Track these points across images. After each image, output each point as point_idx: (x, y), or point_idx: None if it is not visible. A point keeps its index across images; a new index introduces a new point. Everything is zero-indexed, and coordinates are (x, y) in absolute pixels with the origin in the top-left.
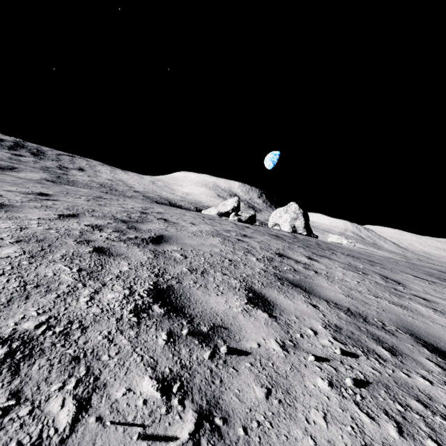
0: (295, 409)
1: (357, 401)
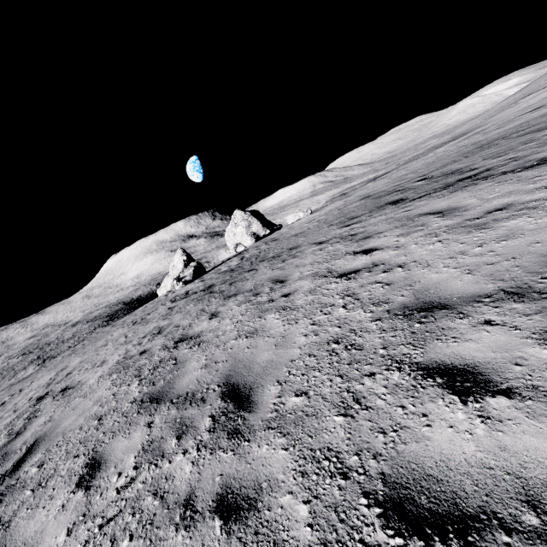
0: None
1: (95, 546)
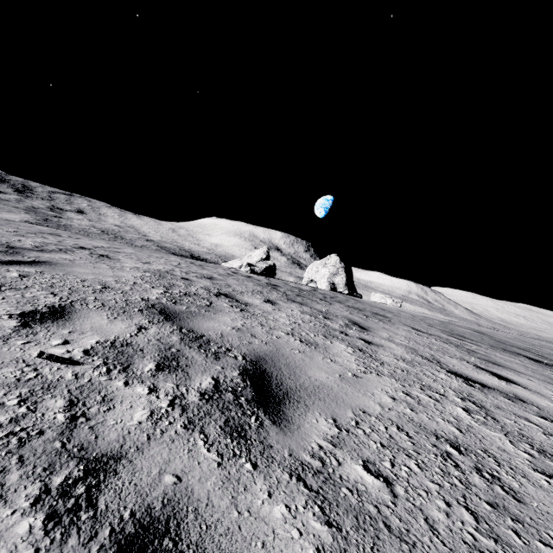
0: None
1: None
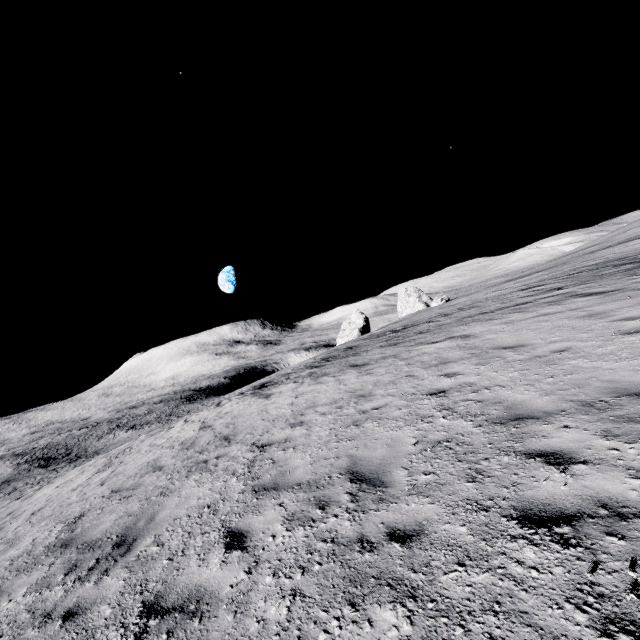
0: None
1: None
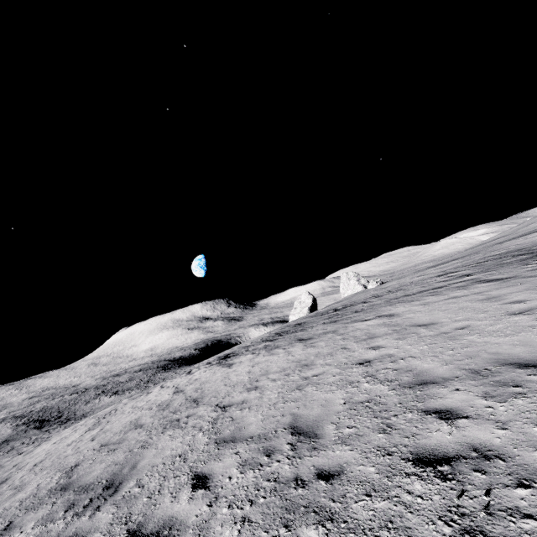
0: None
1: None
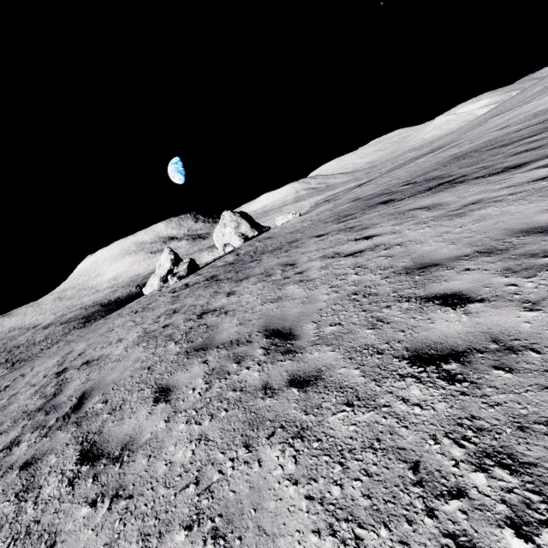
0: (162, 453)
1: (197, 420)
